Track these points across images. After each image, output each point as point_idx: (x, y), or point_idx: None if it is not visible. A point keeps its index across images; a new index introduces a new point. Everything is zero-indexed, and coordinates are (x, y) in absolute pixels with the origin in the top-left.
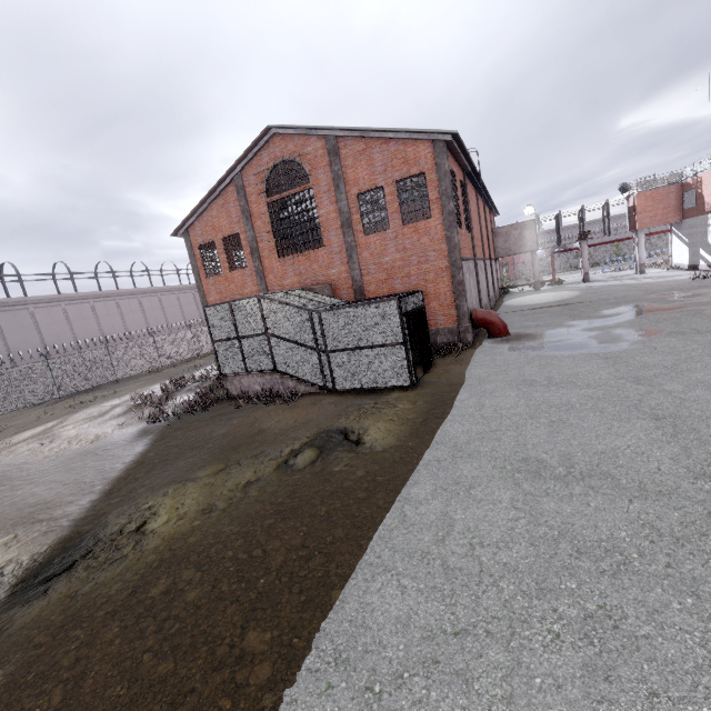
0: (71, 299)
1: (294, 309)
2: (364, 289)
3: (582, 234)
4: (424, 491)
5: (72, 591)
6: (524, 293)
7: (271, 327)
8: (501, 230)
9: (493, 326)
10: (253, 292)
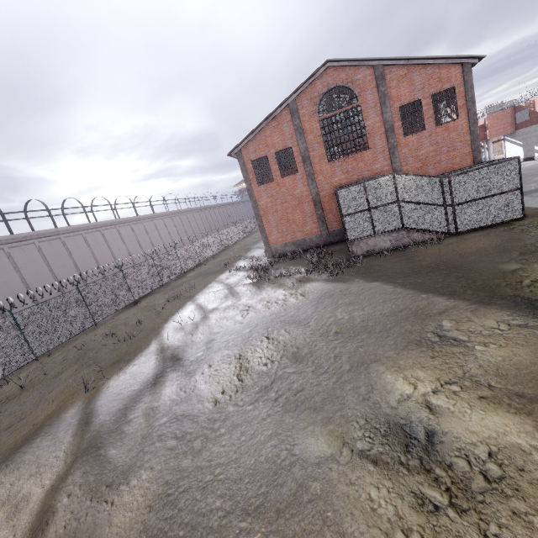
0: (87, 228)
1: (426, 178)
2: None
3: None
4: None
5: None
6: None
7: (402, 195)
8: None
9: None
10: (303, 192)
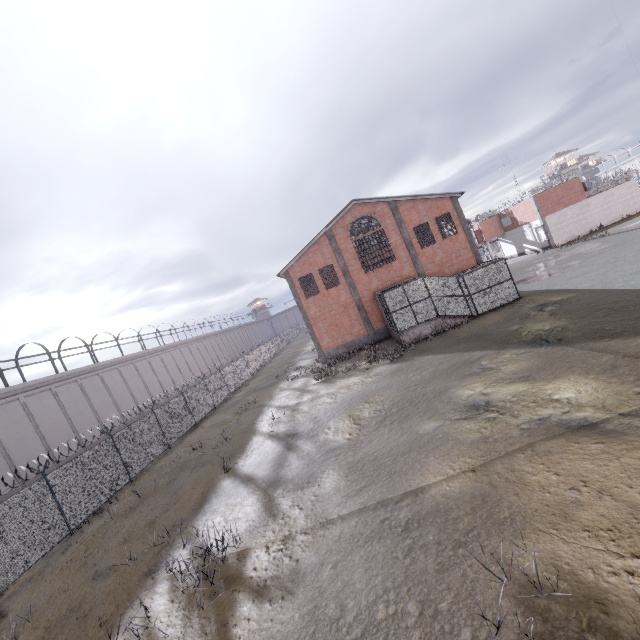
0: (122, 361)
1: (447, 278)
2: None
3: None
4: (621, 284)
5: (569, 332)
6: None
7: (432, 292)
8: None
9: None
10: (347, 299)
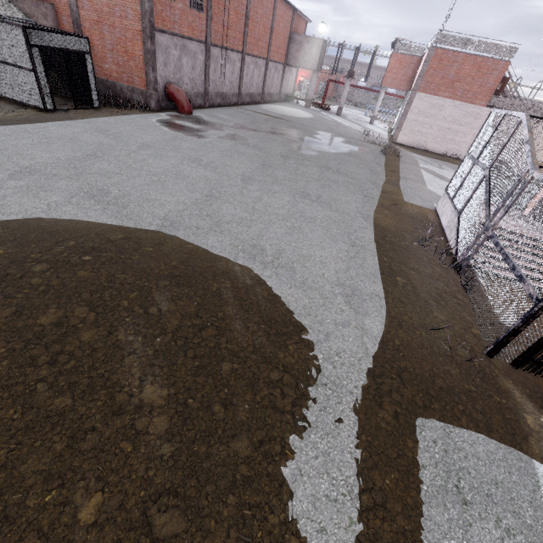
0: None
1: None
2: (81, 23)
3: (349, 72)
4: None
5: None
6: (293, 106)
7: None
8: (298, 38)
9: (178, 103)
10: None
